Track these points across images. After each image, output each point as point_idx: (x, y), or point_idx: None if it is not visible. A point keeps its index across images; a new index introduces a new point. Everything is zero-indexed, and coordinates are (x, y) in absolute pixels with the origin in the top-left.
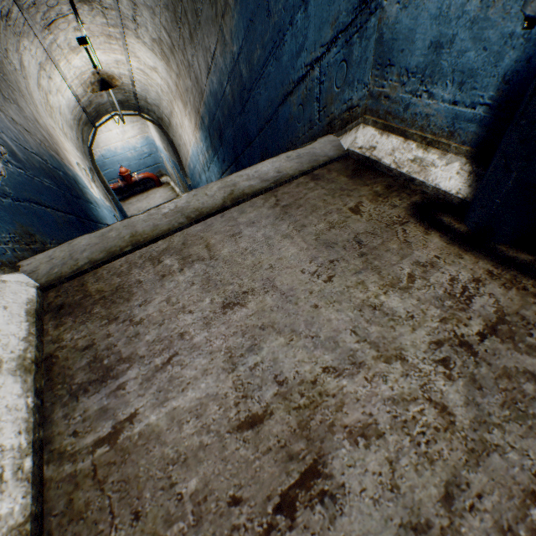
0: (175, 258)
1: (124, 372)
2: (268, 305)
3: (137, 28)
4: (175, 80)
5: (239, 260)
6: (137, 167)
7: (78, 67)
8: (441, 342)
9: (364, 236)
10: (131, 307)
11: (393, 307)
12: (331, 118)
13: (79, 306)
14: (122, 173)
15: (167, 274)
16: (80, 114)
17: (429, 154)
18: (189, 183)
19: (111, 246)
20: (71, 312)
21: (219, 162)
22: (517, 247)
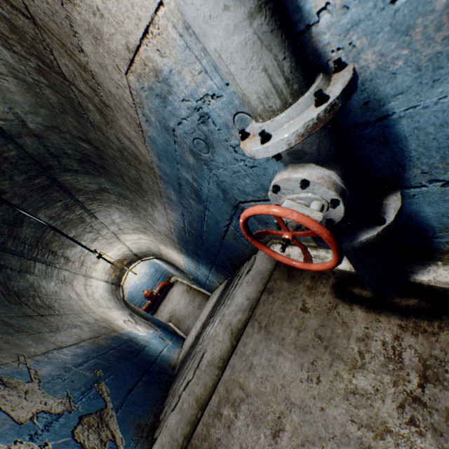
0: (228, 406)
1: None
2: (296, 421)
3: (123, 230)
4: (154, 238)
5: (263, 389)
6: (153, 284)
7: (101, 267)
8: (402, 404)
9: (319, 330)
10: None
11: (363, 386)
12: None
13: None
14: (146, 295)
15: (230, 423)
16: (111, 287)
17: (319, 252)
18: (191, 277)
19: (190, 417)
20: None
21: (203, 265)
22: (404, 295)
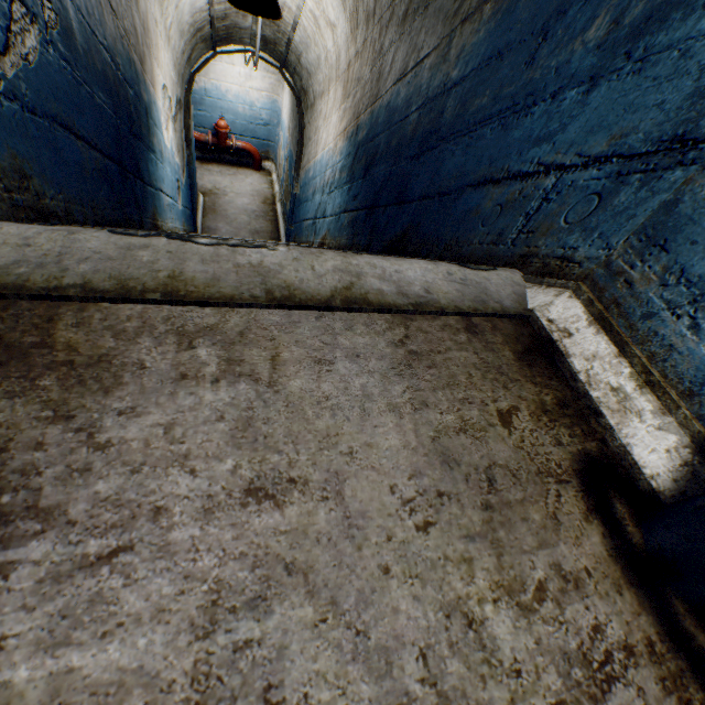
0: (217, 352)
1: (25, 538)
2: (317, 526)
3: None
4: (351, 57)
5: (310, 414)
6: (242, 131)
7: None
8: None
9: (502, 473)
10: (105, 409)
11: (497, 637)
12: (531, 251)
13: (22, 356)
14: (219, 127)
15: (191, 375)
16: (204, 23)
17: (641, 397)
18: (296, 191)
19: (131, 276)
20: (3, 363)
21: (348, 194)
22: (698, 616)
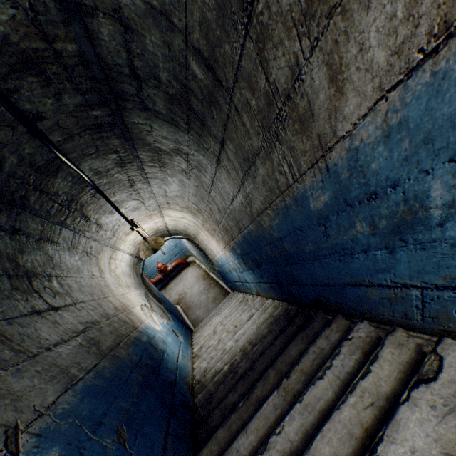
0: None
1: None
2: None
3: (170, 205)
4: (201, 222)
5: None
6: (169, 258)
7: (131, 239)
8: None
9: None
10: None
11: None
12: (447, 328)
13: None
14: (160, 268)
15: None
16: (134, 261)
17: None
18: (217, 269)
19: None
20: None
21: (254, 274)
22: None
